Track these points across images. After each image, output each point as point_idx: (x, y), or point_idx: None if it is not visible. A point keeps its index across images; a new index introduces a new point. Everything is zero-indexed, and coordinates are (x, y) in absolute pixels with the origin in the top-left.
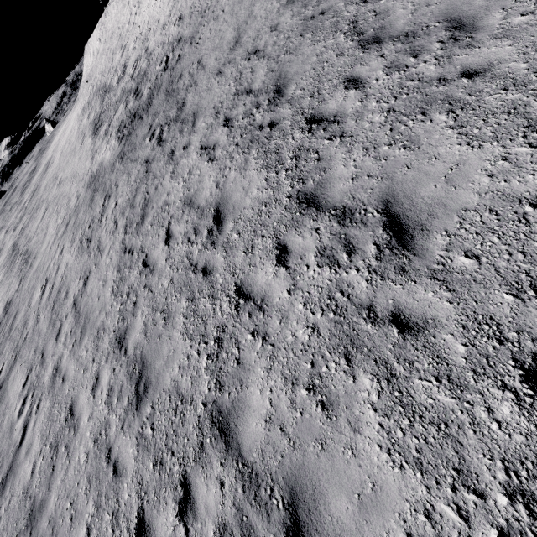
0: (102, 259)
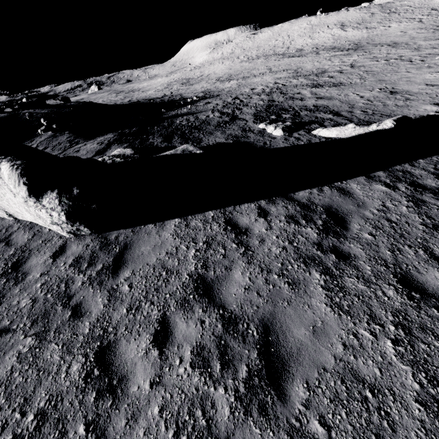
0: (393, 52)
